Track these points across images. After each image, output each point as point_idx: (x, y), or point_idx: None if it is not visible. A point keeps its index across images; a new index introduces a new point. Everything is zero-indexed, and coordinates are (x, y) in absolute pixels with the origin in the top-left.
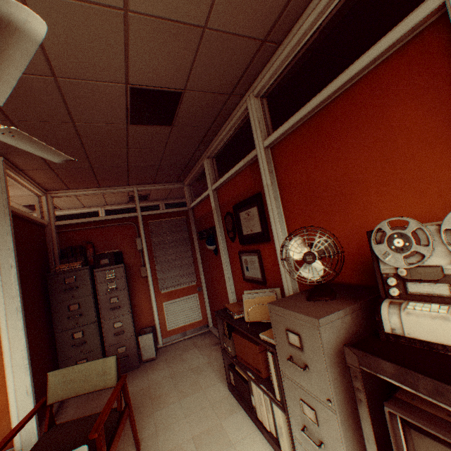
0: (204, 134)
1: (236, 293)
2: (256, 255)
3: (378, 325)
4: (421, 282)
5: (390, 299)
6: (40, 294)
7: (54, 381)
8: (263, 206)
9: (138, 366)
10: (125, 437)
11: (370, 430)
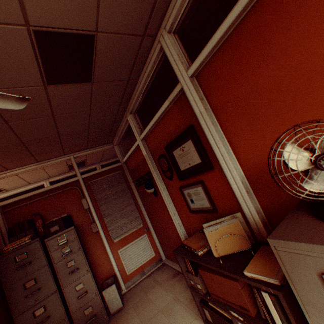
0: (123, 89)
1: (184, 226)
2: (200, 186)
3: None
4: None
5: None
6: None
7: None
8: (198, 137)
9: (108, 322)
10: None
11: None
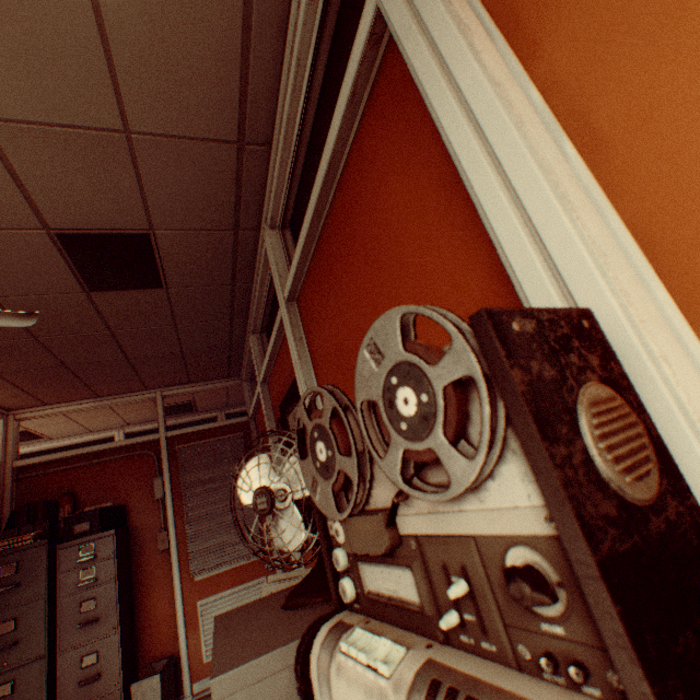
0: (229, 296)
1: None
2: None
3: None
4: (376, 560)
5: (344, 614)
6: None
7: None
8: None
9: None
10: None
11: None
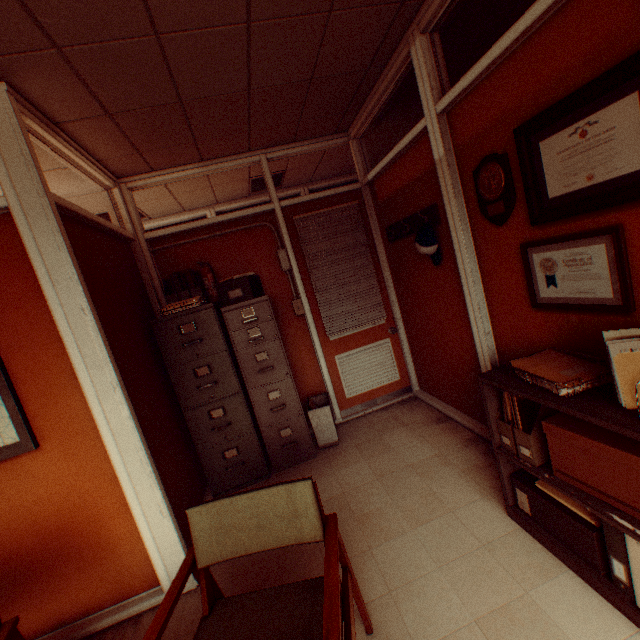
0: None
1: (495, 336)
2: (603, 242)
3: None
4: None
5: None
6: (147, 354)
7: (201, 527)
8: None
9: (313, 456)
10: None
11: None
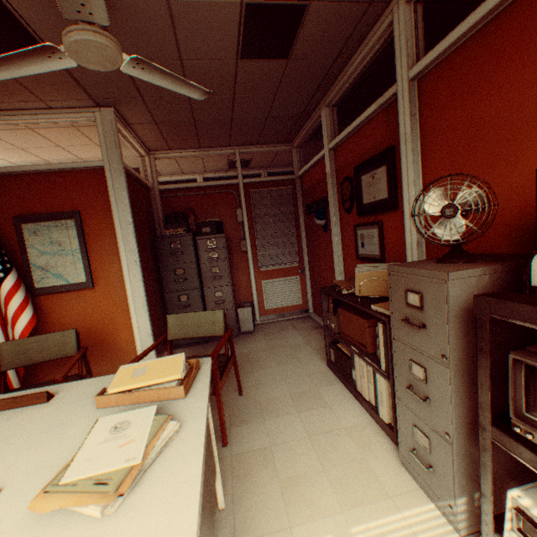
0: (325, 71)
1: (345, 275)
2: (376, 228)
3: (523, 278)
4: None
5: None
6: (150, 255)
7: (172, 323)
8: (394, 165)
9: (236, 336)
10: (228, 384)
11: (486, 378)
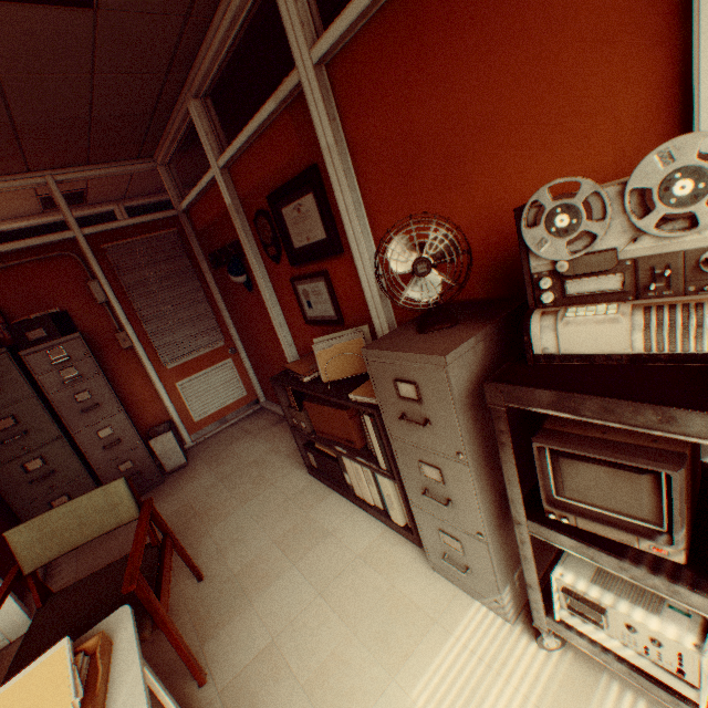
0: (176, 37)
1: (296, 346)
2: (323, 280)
3: (527, 348)
4: (586, 277)
5: (541, 310)
6: None
7: (23, 542)
8: (324, 192)
9: (163, 482)
10: (176, 571)
11: (513, 473)
